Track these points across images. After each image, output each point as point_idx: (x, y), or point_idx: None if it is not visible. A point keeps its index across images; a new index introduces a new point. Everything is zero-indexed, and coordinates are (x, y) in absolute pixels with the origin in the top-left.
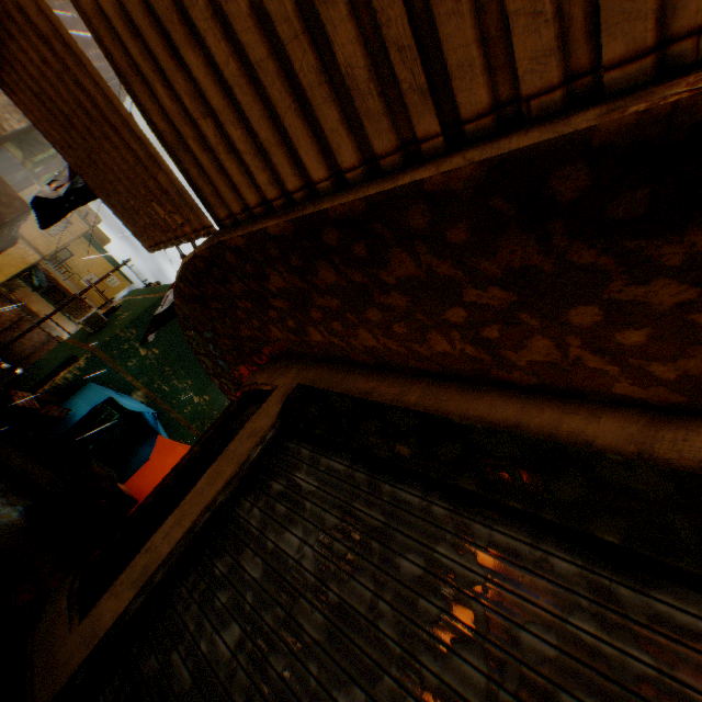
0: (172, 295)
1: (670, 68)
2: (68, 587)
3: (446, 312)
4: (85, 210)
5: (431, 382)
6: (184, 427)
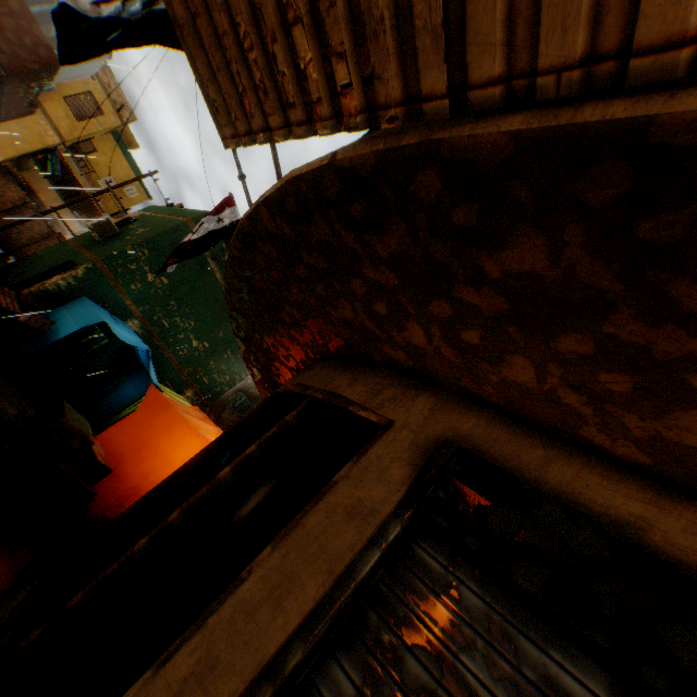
0: (209, 223)
1: None
2: None
3: None
4: (120, 102)
5: None
6: (175, 369)
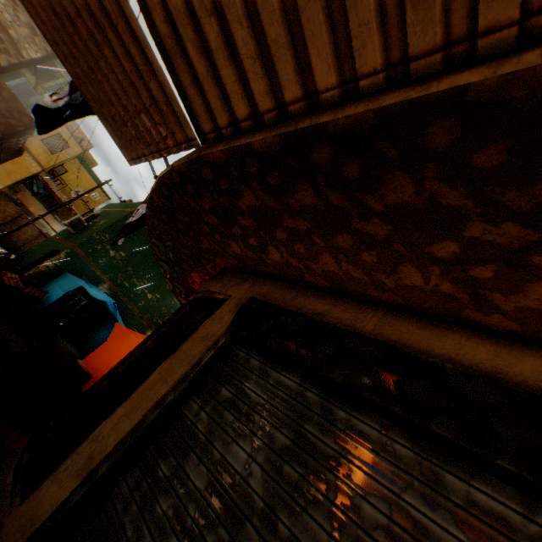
0: (142, 209)
1: None
2: (17, 459)
3: (433, 245)
4: (80, 136)
5: (387, 312)
6: (137, 317)
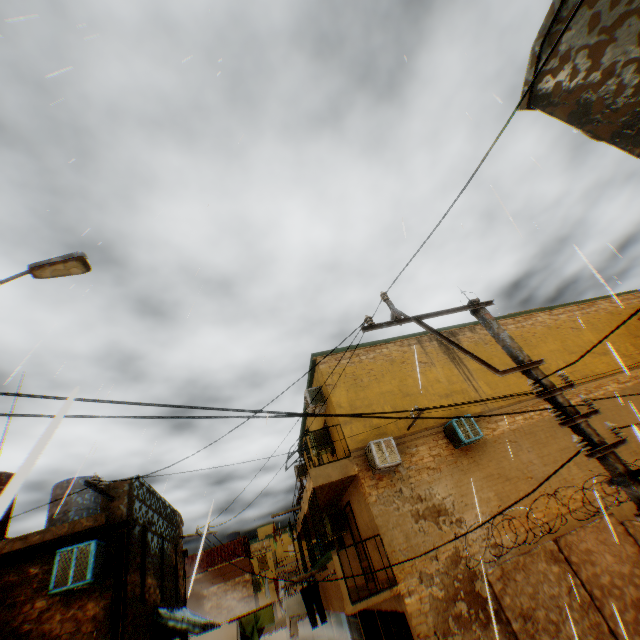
0: None
1: None
2: None
3: None
4: (261, 544)
5: None
6: None
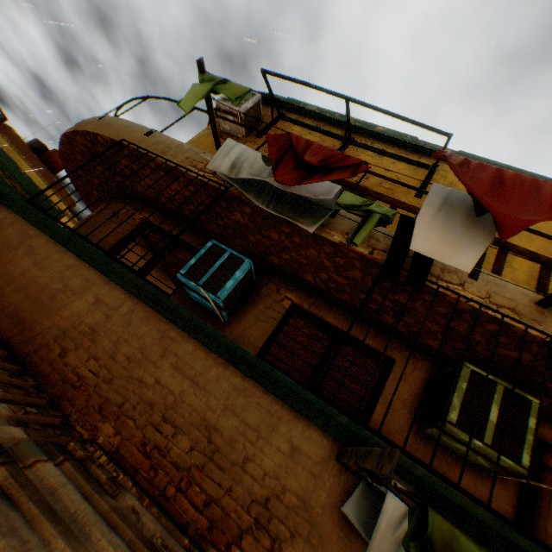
0: None
1: (65, 415)
2: None
3: None
4: None
5: None
6: None
